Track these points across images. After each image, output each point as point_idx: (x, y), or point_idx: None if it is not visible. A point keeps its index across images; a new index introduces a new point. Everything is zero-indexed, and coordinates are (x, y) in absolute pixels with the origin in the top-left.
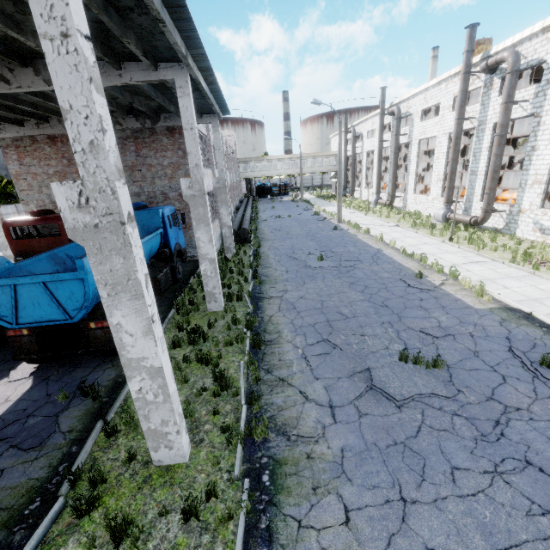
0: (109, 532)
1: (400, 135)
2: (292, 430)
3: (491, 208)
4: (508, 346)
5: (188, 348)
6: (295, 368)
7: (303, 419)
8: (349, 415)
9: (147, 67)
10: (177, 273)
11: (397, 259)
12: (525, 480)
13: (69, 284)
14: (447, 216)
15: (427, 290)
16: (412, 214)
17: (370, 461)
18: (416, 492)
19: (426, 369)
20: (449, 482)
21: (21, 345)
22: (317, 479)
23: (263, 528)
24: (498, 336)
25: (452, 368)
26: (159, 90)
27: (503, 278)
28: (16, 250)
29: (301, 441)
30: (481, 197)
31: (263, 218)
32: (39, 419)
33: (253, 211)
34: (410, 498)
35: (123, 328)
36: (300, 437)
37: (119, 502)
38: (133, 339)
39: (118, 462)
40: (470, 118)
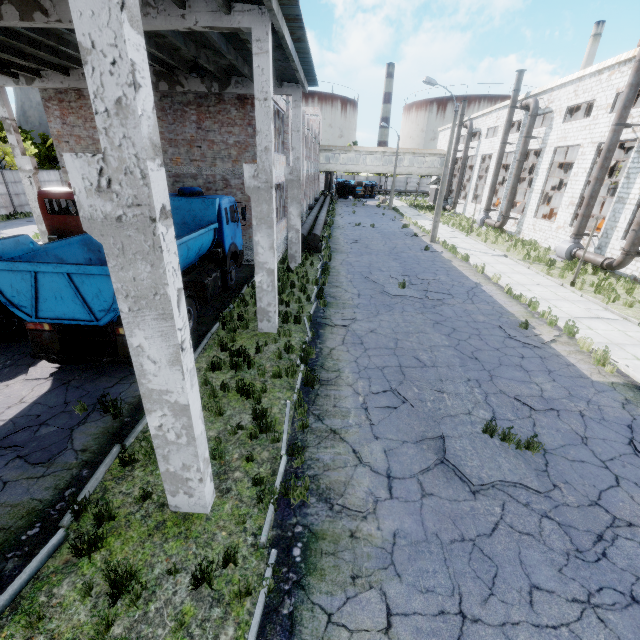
0: (108, 582)
1: (530, 138)
2: (337, 498)
3: (635, 250)
4: (629, 438)
5: (229, 373)
6: (351, 419)
7: (353, 487)
8: (409, 492)
9: (218, 8)
10: (229, 279)
11: (499, 299)
12: (626, 622)
13: (97, 279)
14: (572, 253)
15: (532, 345)
16: (526, 243)
17: (428, 555)
18: (480, 609)
19: (516, 449)
20: (525, 604)
21: (42, 341)
22: (358, 566)
23: (285, 615)
24: (617, 422)
25: (550, 454)
26: (232, 43)
27: (635, 344)
28: (51, 226)
29: (346, 513)
30: (624, 233)
31: (340, 224)
32: (53, 430)
33: (328, 214)
34: (471, 614)
35: (145, 352)
36: (345, 509)
37: (124, 546)
38: (156, 367)
39: (130, 498)
40: (634, 125)
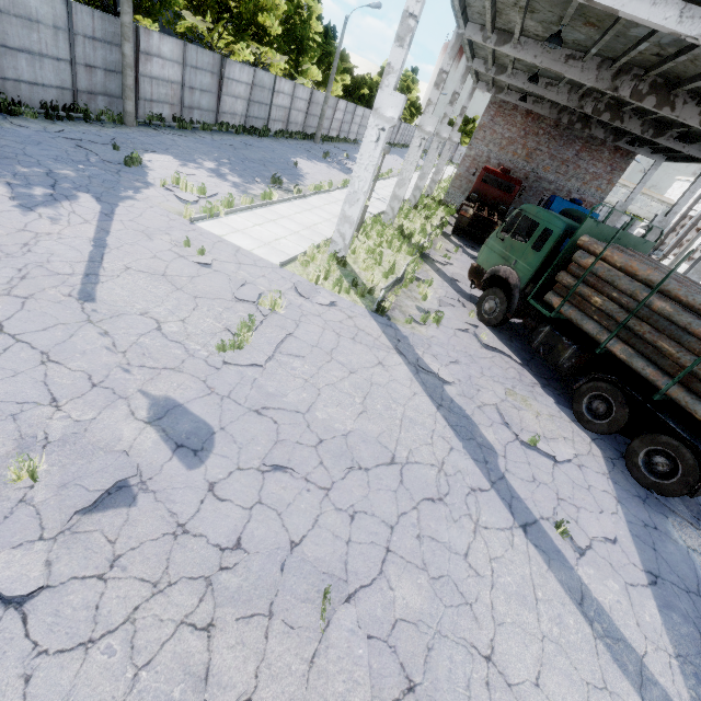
0: None
1: None
2: None
3: None
4: None
5: None
6: None
7: None
8: None
9: None
10: None
11: None
12: None
13: None
14: None
15: None
16: None
17: None
18: None
19: None
20: None
21: None
22: None
23: None
24: None
25: None
26: None
27: None
28: (476, 188)
29: None
30: None
31: None
32: None
33: None
34: None
35: None
36: None
37: None
38: None
39: None
40: None
